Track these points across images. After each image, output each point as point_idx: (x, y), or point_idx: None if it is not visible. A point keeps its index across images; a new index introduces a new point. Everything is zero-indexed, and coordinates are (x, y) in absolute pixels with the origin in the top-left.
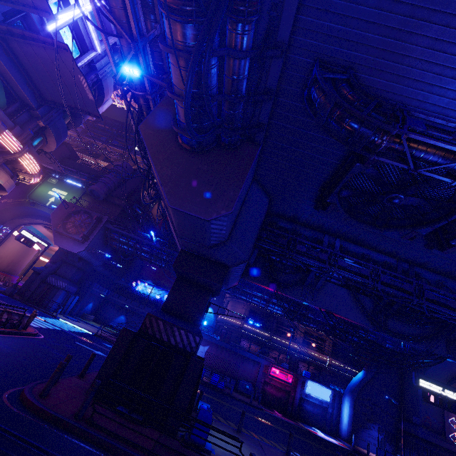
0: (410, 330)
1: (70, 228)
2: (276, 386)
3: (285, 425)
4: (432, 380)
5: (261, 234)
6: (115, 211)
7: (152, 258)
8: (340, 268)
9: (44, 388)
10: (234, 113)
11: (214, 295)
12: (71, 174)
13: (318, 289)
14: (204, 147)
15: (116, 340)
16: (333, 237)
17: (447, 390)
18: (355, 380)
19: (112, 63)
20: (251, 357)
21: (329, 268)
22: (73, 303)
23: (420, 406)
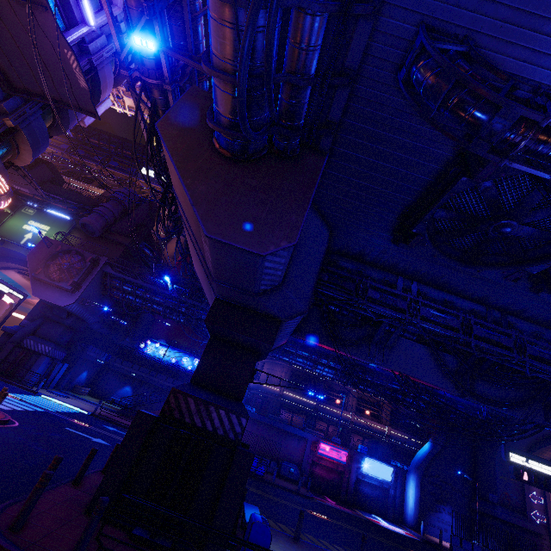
0: (501, 394)
1: (54, 273)
2: (327, 466)
3: (343, 517)
4: (524, 454)
5: (322, 277)
6: (116, 251)
7: (167, 311)
8: (423, 320)
9: (18, 516)
10: (297, 104)
11: (259, 359)
12: (55, 202)
13: (389, 347)
14: (251, 155)
15: (128, 429)
16: (408, 280)
17: (541, 464)
18: (420, 454)
19: (115, 35)
20: (296, 432)
21: (410, 320)
22: (61, 373)
23: (498, 481)
